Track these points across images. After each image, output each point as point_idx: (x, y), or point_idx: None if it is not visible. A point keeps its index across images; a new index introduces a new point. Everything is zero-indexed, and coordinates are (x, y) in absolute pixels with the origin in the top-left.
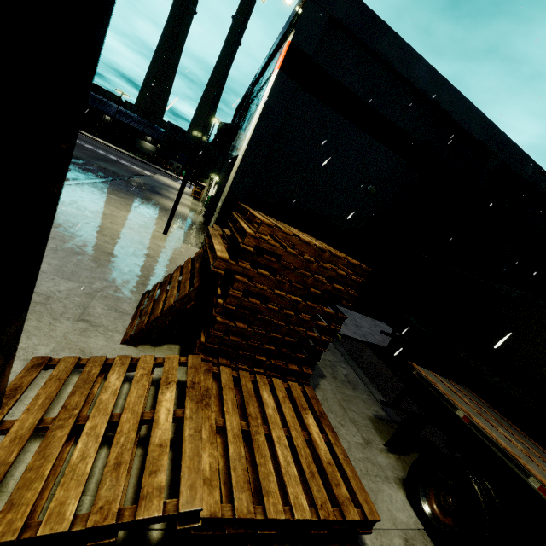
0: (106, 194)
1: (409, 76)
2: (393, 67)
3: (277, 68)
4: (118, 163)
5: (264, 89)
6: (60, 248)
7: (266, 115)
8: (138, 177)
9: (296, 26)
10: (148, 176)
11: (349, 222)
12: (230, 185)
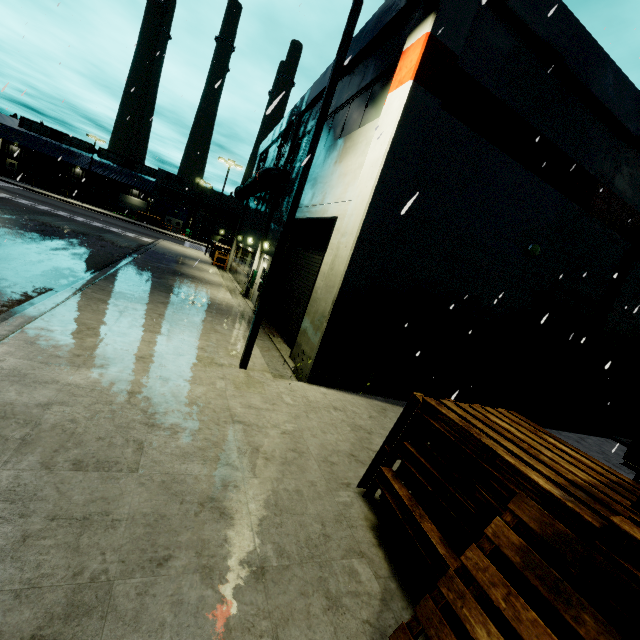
0: (122, 304)
1: (585, 78)
2: (567, 67)
3: (410, 78)
4: (107, 232)
5: (337, 116)
6: (113, 567)
7: (395, 156)
8: (144, 252)
9: (437, 6)
10: (152, 246)
11: (503, 299)
12: (344, 274)
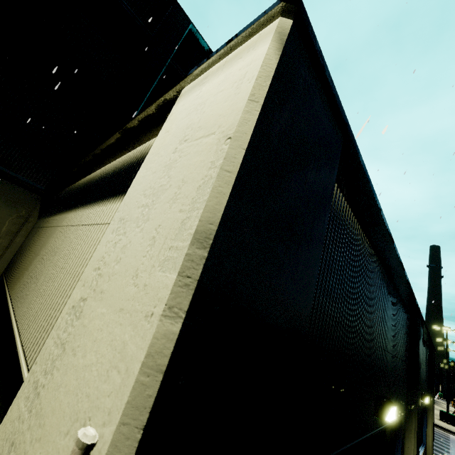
0: None
1: None
2: None
3: None
4: None
5: None
6: None
7: None
8: None
9: None
10: None
11: None
12: None
